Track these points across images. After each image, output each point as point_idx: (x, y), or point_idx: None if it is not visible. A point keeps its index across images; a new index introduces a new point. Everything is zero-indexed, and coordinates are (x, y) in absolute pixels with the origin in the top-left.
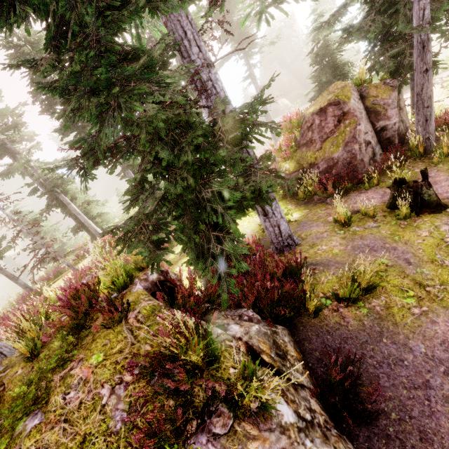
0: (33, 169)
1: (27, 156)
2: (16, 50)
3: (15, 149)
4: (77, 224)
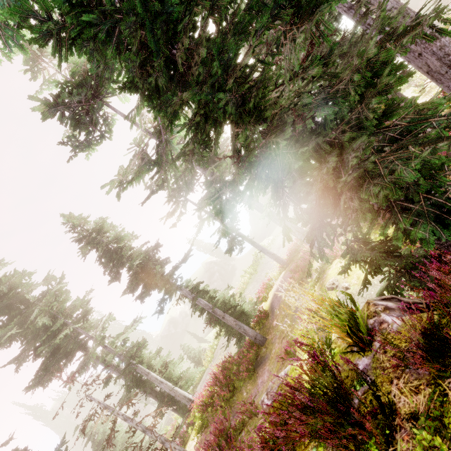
0: (106, 348)
1: (101, 334)
2: (85, 241)
3: (88, 335)
4: (160, 401)
